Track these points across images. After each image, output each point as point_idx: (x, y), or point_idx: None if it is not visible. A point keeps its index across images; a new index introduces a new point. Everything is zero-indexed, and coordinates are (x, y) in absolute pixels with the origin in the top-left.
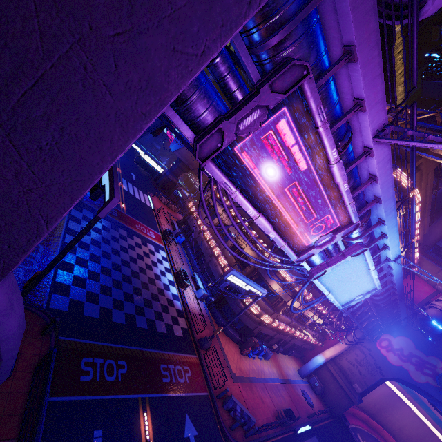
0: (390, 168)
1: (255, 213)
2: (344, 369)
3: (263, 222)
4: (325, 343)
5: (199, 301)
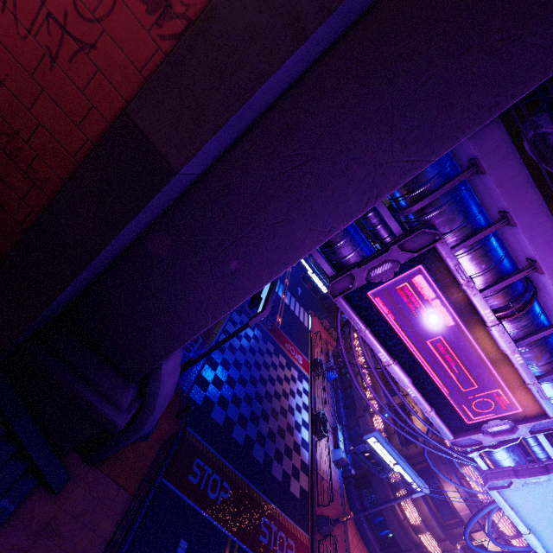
0: None
1: (387, 358)
2: None
3: (397, 372)
4: None
5: (334, 465)
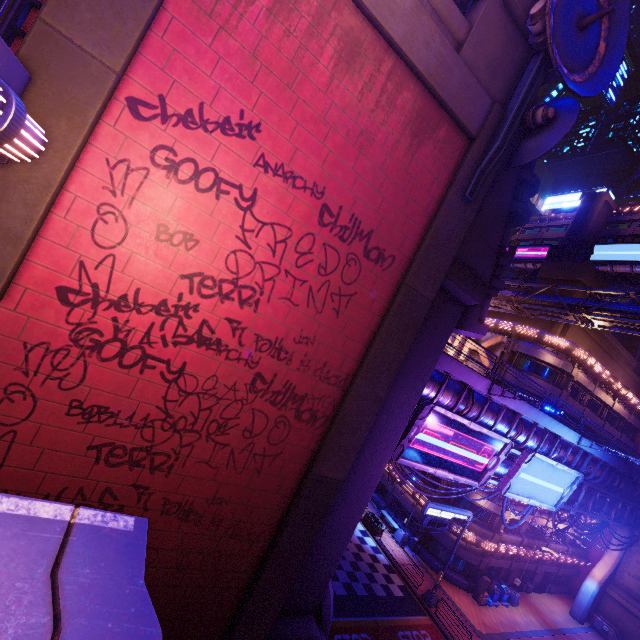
0: (513, 396)
1: (433, 470)
2: (634, 591)
3: (441, 473)
4: (591, 558)
5: (402, 546)
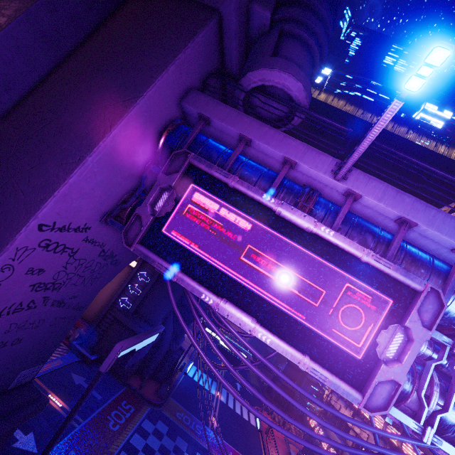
0: (417, 201)
1: (213, 298)
2: None
3: (232, 311)
4: None
5: None
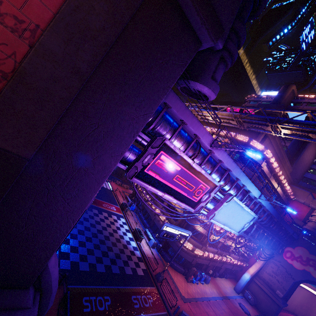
0: (227, 155)
1: (162, 193)
2: (267, 280)
3: (167, 197)
4: (249, 263)
5: (152, 248)
